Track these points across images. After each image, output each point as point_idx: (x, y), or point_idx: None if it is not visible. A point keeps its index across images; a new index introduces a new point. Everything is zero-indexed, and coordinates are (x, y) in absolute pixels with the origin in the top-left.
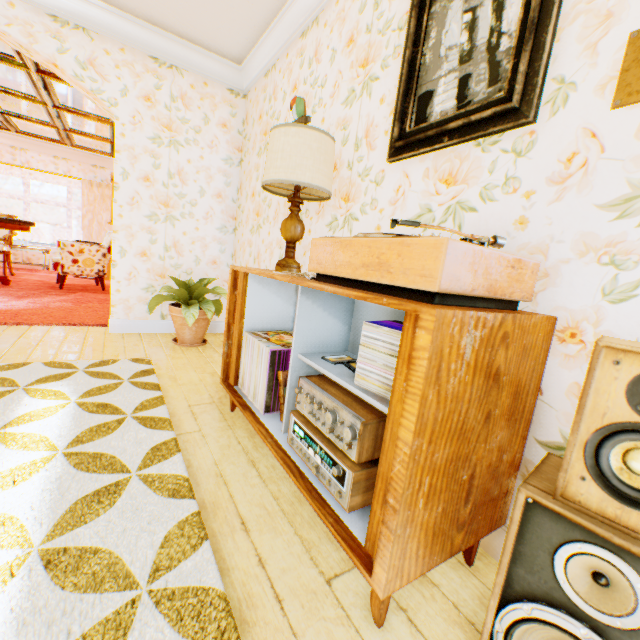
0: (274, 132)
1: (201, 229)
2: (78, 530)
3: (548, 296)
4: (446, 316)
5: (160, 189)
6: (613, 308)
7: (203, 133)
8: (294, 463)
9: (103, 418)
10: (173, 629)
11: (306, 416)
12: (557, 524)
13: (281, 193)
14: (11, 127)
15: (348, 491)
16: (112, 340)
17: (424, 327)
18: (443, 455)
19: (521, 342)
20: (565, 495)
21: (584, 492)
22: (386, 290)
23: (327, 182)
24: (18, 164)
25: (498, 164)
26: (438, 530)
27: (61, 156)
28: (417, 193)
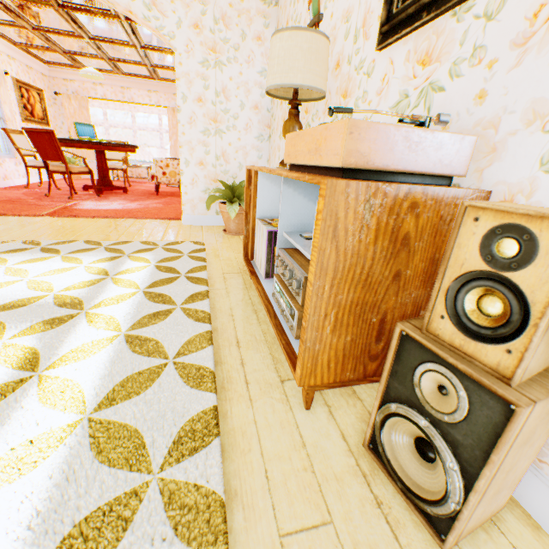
0: (272, 40)
1: (242, 139)
2: (144, 329)
3: (492, 171)
4: (339, 185)
5: (210, 107)
6: (547, 178)
7: (241, 50)
8: (273, 309)
9: (168, 275)
10: (182, 380)
11: (281, 276)
12: (418, 350)
13: (286, 97)
14: (119, 71)
15: (296, 325)
16: (183, 229)
17: (321, 195)
18: (348, 298)
19: (437, 213)
20: (429, 330)
21: (442, 328)
22: (321, 171)
23: (319, 81)
24: (126, 101)
25: (469, 34)
26: (349, 354)
27: (152, 90)
28: (398, 79)
